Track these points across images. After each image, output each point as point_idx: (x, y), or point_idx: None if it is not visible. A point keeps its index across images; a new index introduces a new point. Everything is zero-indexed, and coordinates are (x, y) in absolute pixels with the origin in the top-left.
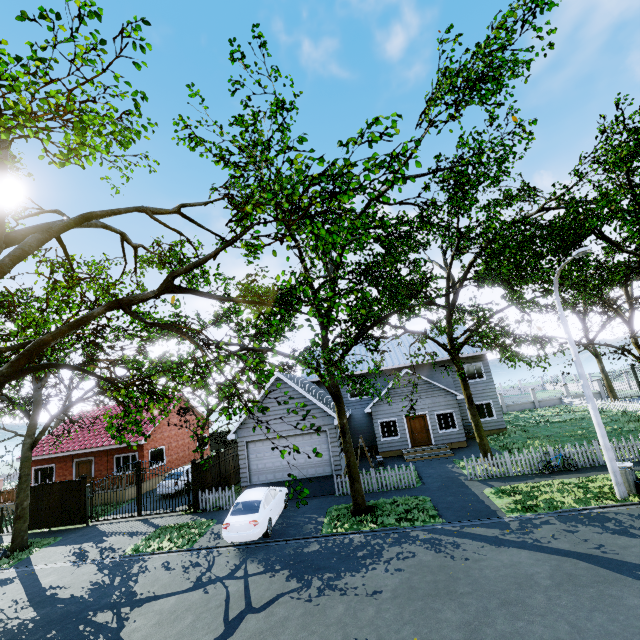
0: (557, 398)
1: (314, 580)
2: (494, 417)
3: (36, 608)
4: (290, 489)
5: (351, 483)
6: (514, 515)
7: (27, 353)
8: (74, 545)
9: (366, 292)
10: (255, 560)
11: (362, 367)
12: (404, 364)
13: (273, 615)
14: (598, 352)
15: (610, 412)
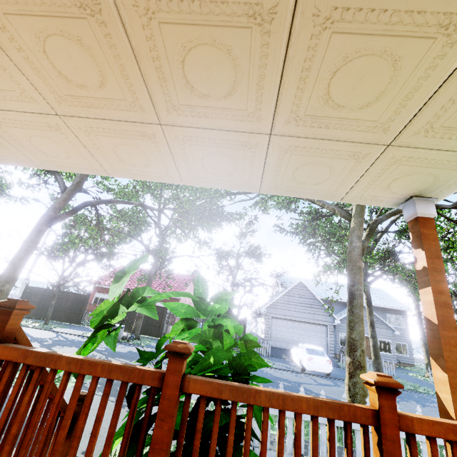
0: None
1: (407, 400)
2: (407, 355)
3: None
4: None
5: (376, 358)
6: None
7: (393, 214)
8: None
9: None
10: (341, 383)
11: (324, 295)
12: None
13: (410, 407)
14: None
15: None
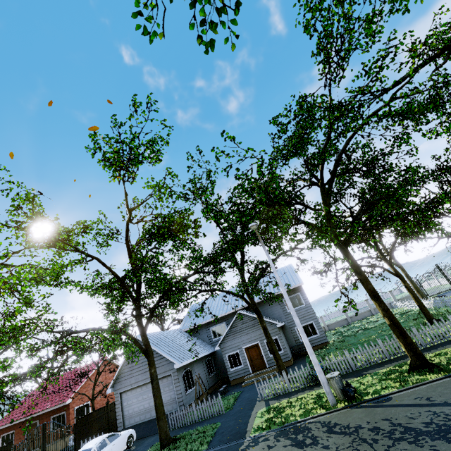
0: (387, 303)
1: None
2: (318, 334)
3: None
4: (145, 429)
5: (157, 422)
6: (255, 434)
7: None
8: None
9: (22, 311)
10: None
11: (218, 313)
12: (245, 305)
13: None
14: (399, 263)
15: (412, 311)
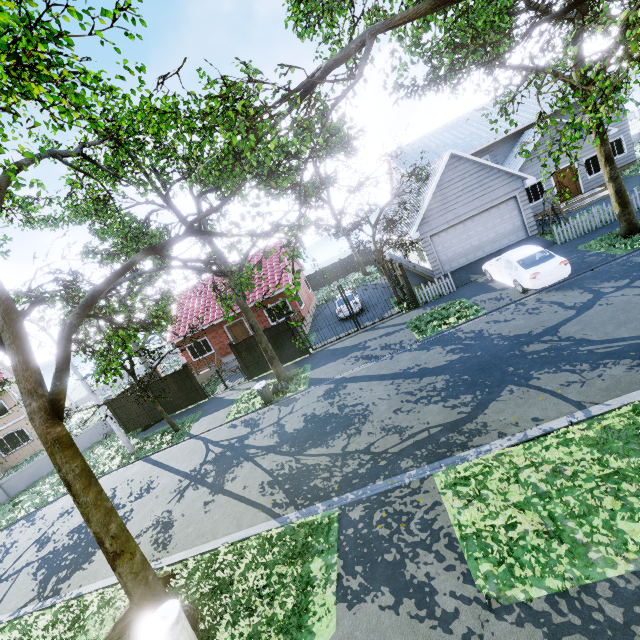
0: (637, 134)
1: None
2: (624, 153)
3: (433, 375)
4: None
5: (624, 208)
6: None
7: None
8: (340, 359)
9: None
10: (597, 283)
11: (478, 143)
12: (529, 122)
13: None
14: None
15: None
